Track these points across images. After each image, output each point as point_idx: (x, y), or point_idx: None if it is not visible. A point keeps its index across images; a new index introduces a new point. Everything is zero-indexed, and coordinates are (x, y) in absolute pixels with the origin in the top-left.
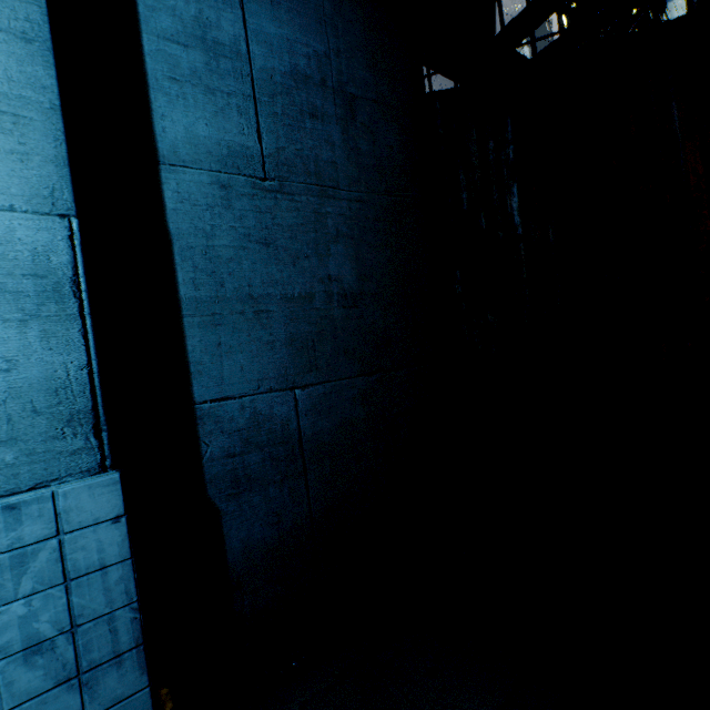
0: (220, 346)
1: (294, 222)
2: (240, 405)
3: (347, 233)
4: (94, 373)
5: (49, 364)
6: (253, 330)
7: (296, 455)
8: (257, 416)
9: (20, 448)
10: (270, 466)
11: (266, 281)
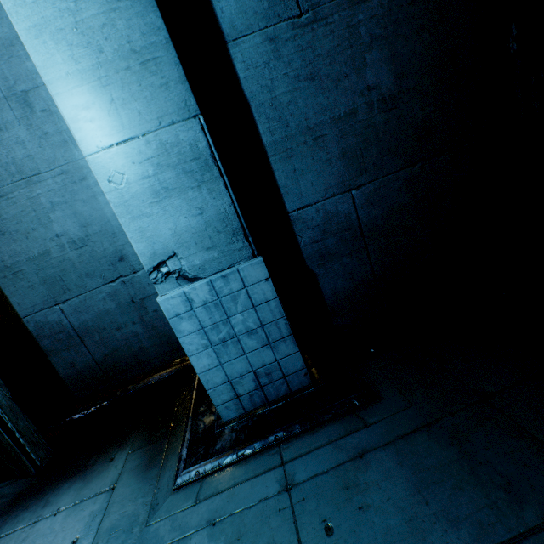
0: (295, 172)
1: (331, 46)
2: (315, 209)
3: (381, 35)
4: (236, 207)
5: (216, 207)
6: (314, 154)
7: (358, 236)
8: (328, 214)
9: (218, 250)
10: (341, 245)
11: (317, 111)
